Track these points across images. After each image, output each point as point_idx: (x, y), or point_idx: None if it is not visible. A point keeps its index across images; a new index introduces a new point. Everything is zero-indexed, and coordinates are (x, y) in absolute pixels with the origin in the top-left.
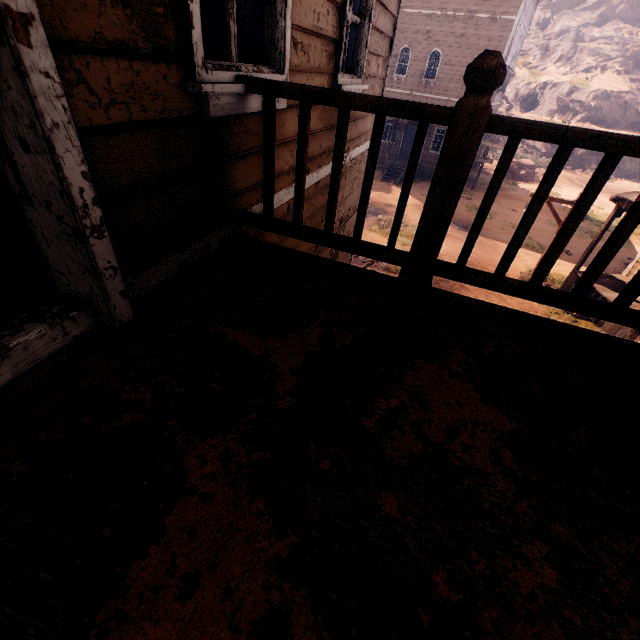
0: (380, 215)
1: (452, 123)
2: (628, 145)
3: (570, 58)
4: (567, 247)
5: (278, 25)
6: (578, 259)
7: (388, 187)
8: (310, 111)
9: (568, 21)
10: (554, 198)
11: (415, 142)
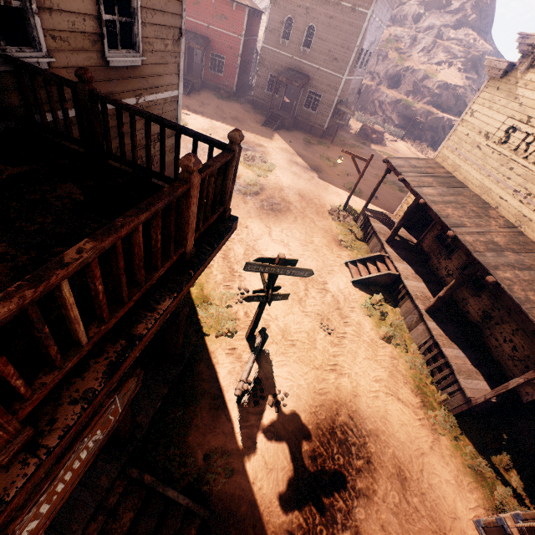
0: (249, 151)
1: (78, 91)
2: (130, 110)
3: (429, 51)
4: (378, 194)
5: (34, 30)
6: (381, 203)
7: (266, 131)
8: (35, 75)
9: (435, 19)
10: (356, 155)
11: (72, 96)
